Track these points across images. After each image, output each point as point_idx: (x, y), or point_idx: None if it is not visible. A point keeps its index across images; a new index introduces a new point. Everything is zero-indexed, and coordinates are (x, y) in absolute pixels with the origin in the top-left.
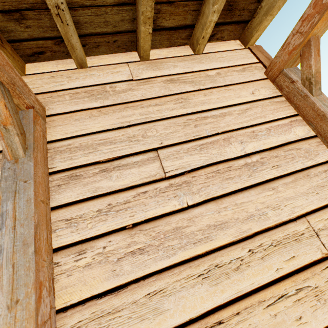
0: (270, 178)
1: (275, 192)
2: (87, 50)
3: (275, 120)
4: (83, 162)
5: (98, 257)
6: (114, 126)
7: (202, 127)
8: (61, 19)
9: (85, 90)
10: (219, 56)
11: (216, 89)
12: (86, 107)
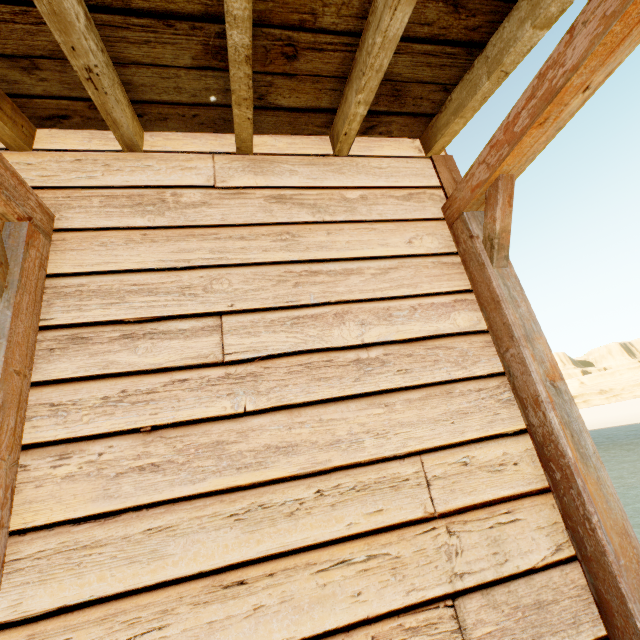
0: (388, 388)
1: (388, 412)
2: (146, 122)
3: (431, 294)
4: (98, 318)
5: (88, 467)
6: (161, 265)
7: (307, 288)
8: (95, 85)
9: (129, 194)
10: (376, 164)
11: (350, 225)
12: (124, 224)
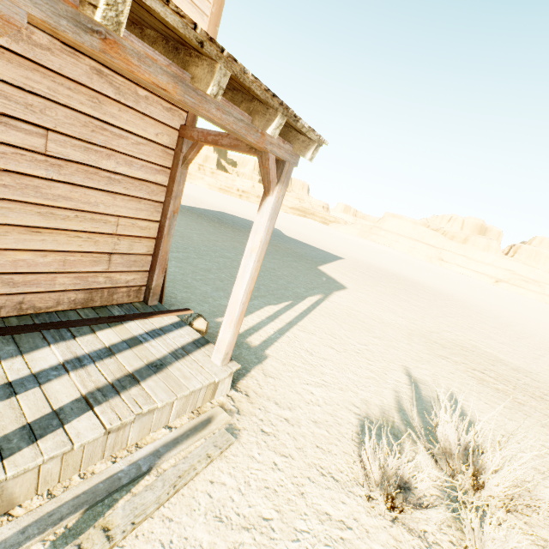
0: (118, 192)
1: (114, 200)
2: None
3: (153, 163)
4: None
5: None
6: (14, 83)
7: (98, 136)
8: None
9: None
10: None
11: (133, 111)
12: None
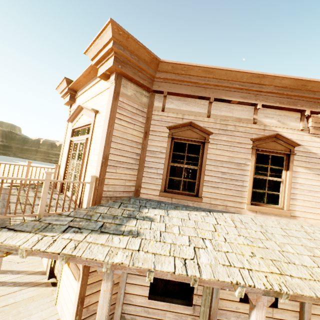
0: None
1: None
2: None
3: None
4: None
5: None
6: None
7: None
8: None
9: None
10: None
11: None
12: None
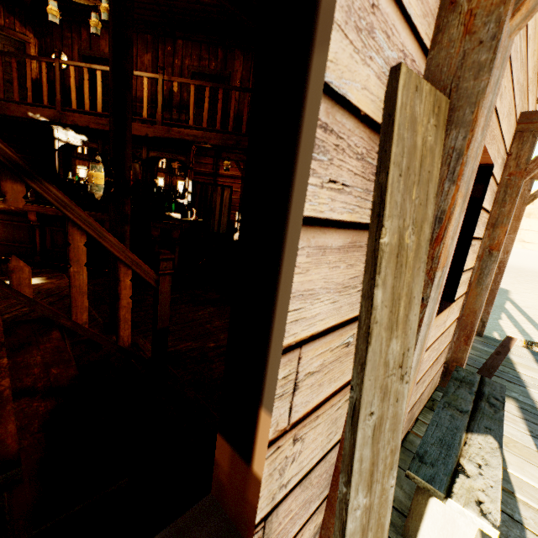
0: None
1: None
2: None
3: None
4: None
5: None
6: None
7: None
8: None
9: None
10: None
11: None
12: None
